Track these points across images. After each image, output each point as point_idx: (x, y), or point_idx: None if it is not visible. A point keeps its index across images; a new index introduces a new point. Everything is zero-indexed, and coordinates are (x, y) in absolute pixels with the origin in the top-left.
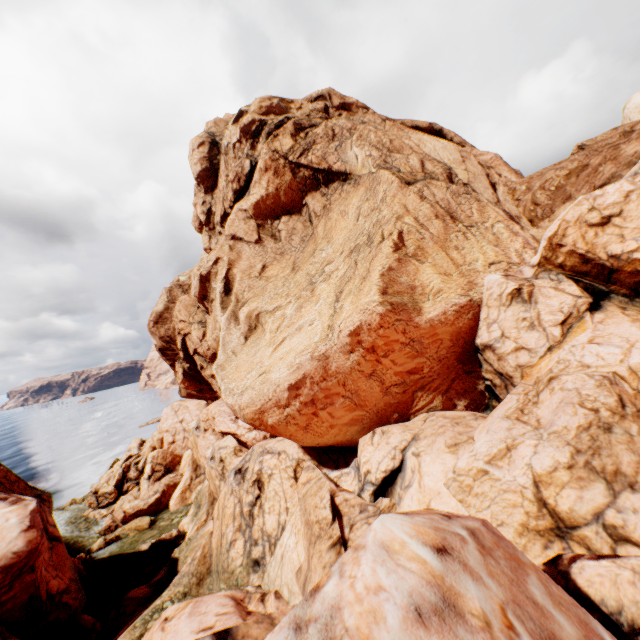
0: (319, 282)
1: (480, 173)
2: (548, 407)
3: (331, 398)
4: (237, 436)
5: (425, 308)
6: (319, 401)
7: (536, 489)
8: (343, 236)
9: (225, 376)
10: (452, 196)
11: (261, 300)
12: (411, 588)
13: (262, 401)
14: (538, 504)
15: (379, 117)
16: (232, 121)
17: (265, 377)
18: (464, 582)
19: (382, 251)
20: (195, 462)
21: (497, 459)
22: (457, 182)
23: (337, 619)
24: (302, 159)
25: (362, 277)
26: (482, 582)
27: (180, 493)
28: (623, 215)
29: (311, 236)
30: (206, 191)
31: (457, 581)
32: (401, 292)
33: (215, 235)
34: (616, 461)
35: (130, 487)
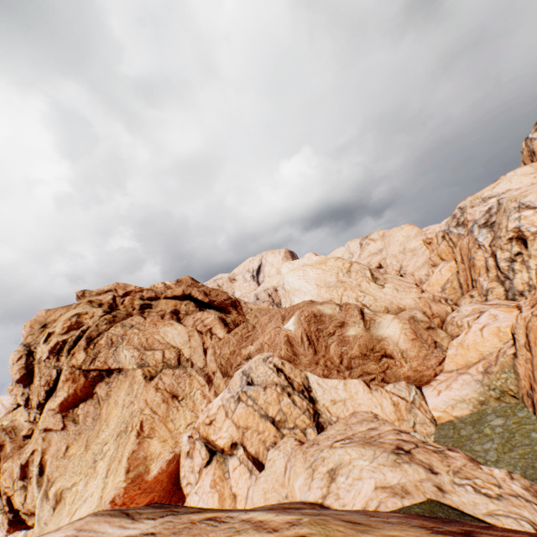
0: (99, 460)
1: (199, 344)
2: None
3: None
4: None
5: (152, 467)
6: None
7: None
8: (115, 422)
9: None
10: (176, 379)
11: (64, 479)
12: None
13: None
14: None
15: (151, 294)
16: (43, 341)
17: None
18: None
19: (130, 439)
20: None
21: None
22: (183, 360)
23: None
24: (92, 366)
25: (119, 460)
26: None
27: None
28: (216, 420)
29: (99, 415)
30: (25, 386)
31: None
32: (139, 464)
33: (34, 410)
34: None
35: None
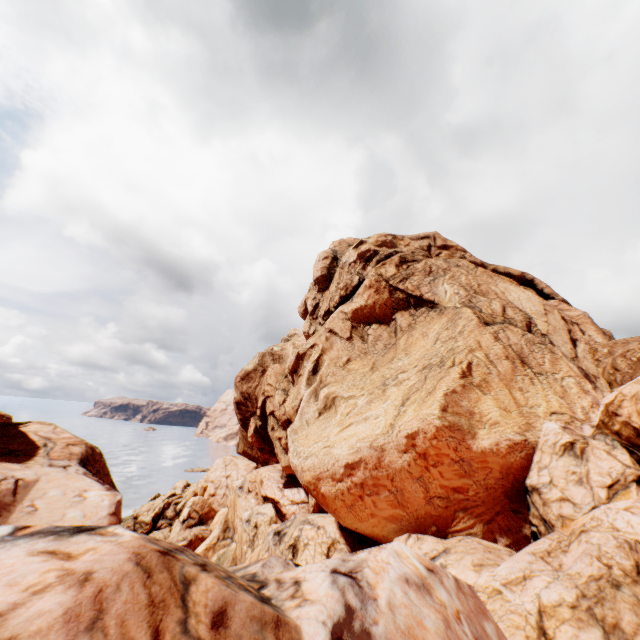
0: (391, 385)
1: (561, 327)
2: (572, 555)
3: (378, 488)
4: (279, 504)
5: (479, 434)
6: (367, 486)
7: (539, 617)
8: (420, 353)
9: (296, 439)
10: (526, 343)
11: (340, 386)
12: (406, 571)
13: (321, 469)
14: (538, 631)
15: (474, 260)
16: (353, 246)
17: (328, 450)
18: (438, 586)
19: (450, 374)
20: (227, 522)
21: (512, 584)
22: (535, 331)
23: (364, 562)
24: (400, 284)
25: (428, 391)
26: (450, 594)
27: (204, 549)
28: None
29: (393, 345)
30: (319, 290)
31: (434, 583)
32: (459, 413)
33: (315, 323)
34: (617, 616)
35: (163, 525)
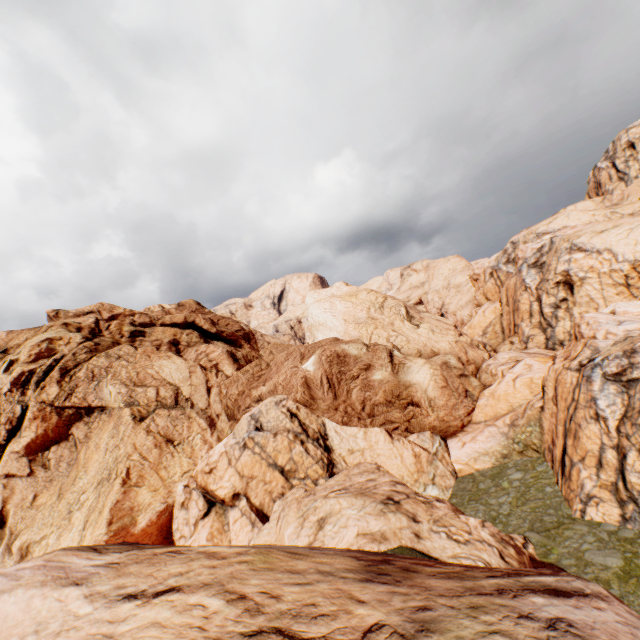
0: (76, 510)
1: (202, 382)
2: None
3: None
4: None
5: (140, 519)
6: None
7: None
8: (95, 468)
9: None
10: (172, 421)
11: (32, 531)
12: None
13: None
14: None
15: (144, 320)
16: (3, 370)
17: None
18: None
19: (114, 488)
20: None
21: None
22: (182, 399)
23: None
24: (67, 402)
25: (100, 510)
26: None
27: None
28: (217, 468)
29: (76, 460)
30: None
31: None
32: (124, 515)
33: None
34: None
35: None
